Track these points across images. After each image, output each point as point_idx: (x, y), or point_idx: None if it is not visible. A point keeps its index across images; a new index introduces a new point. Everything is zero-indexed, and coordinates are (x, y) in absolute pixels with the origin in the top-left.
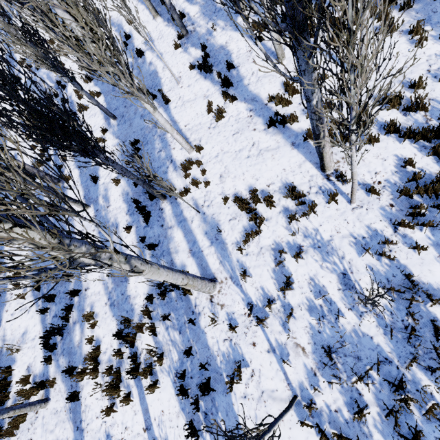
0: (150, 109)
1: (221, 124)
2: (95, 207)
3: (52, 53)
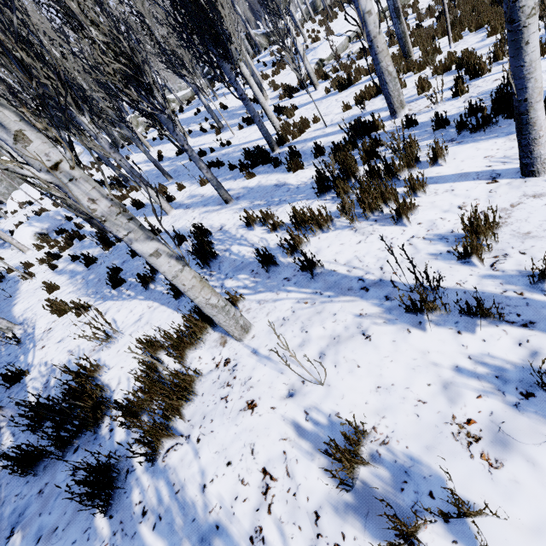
0: (247, 73)
1: (294, 117)
2: (182, 207)
3: (119, 112)
